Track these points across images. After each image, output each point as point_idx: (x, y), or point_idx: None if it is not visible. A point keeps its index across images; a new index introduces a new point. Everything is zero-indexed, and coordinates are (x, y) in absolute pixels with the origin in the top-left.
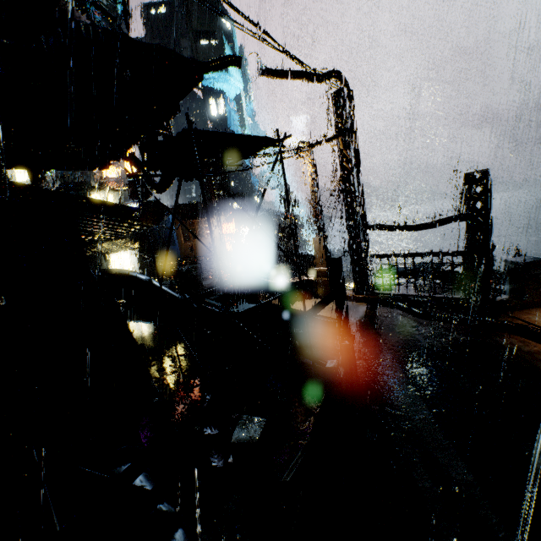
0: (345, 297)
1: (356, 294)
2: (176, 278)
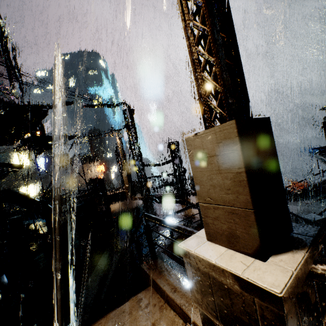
0: (106, 193)
1: (141, 196)
2: (46, 194)
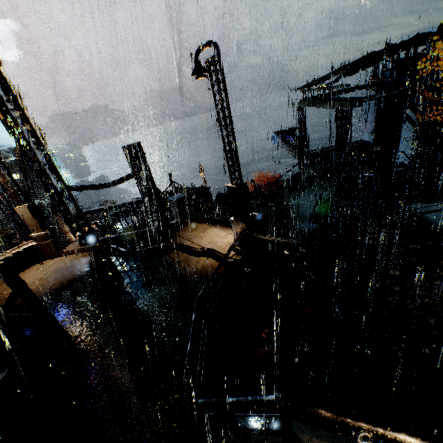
0: (28, 289)
1: (81, 246)
2: None
